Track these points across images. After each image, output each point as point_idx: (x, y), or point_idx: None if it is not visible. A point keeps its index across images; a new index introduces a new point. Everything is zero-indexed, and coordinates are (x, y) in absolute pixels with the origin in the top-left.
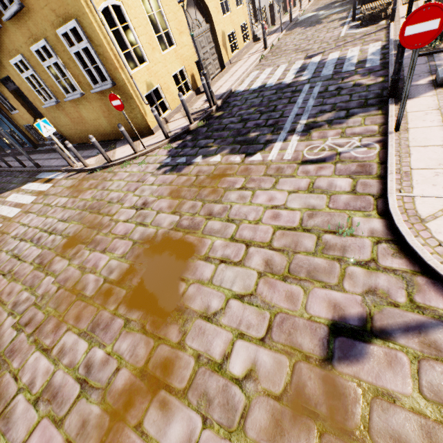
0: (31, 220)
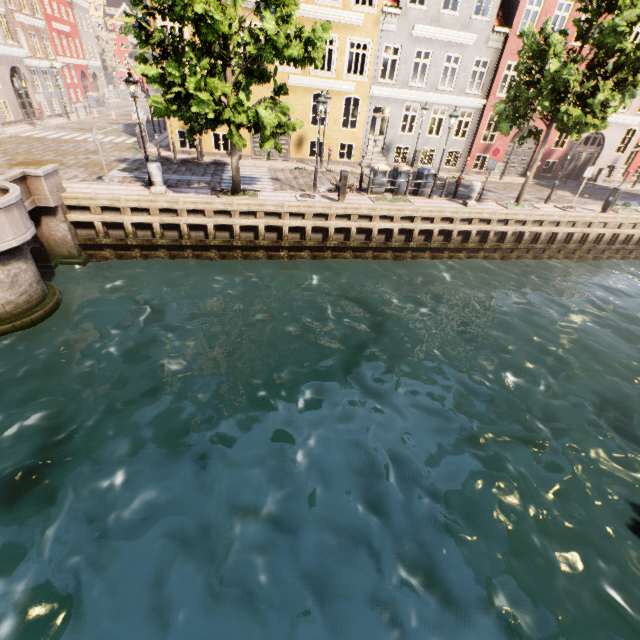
0: (93, 144)
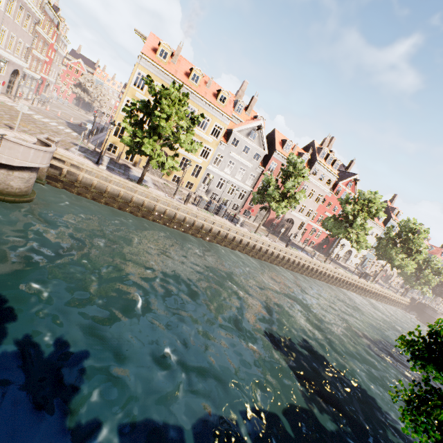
0: (54, 127)
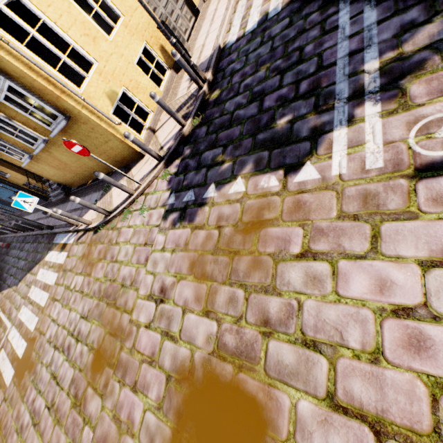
0: (58, 313)
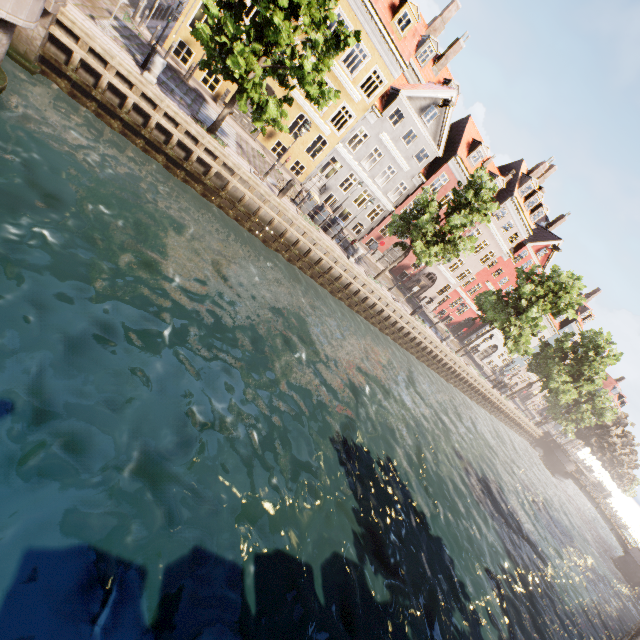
0: None
